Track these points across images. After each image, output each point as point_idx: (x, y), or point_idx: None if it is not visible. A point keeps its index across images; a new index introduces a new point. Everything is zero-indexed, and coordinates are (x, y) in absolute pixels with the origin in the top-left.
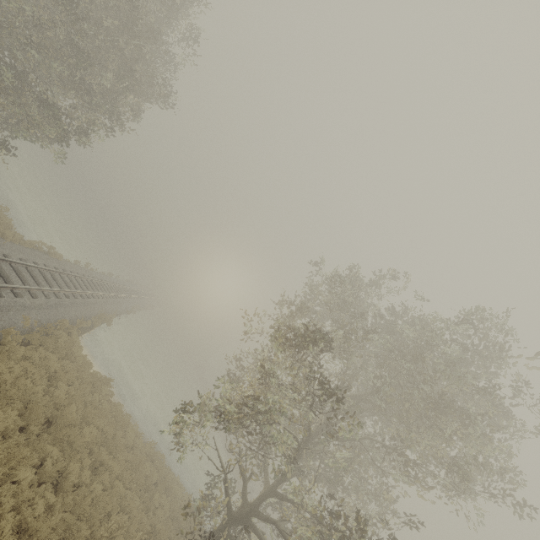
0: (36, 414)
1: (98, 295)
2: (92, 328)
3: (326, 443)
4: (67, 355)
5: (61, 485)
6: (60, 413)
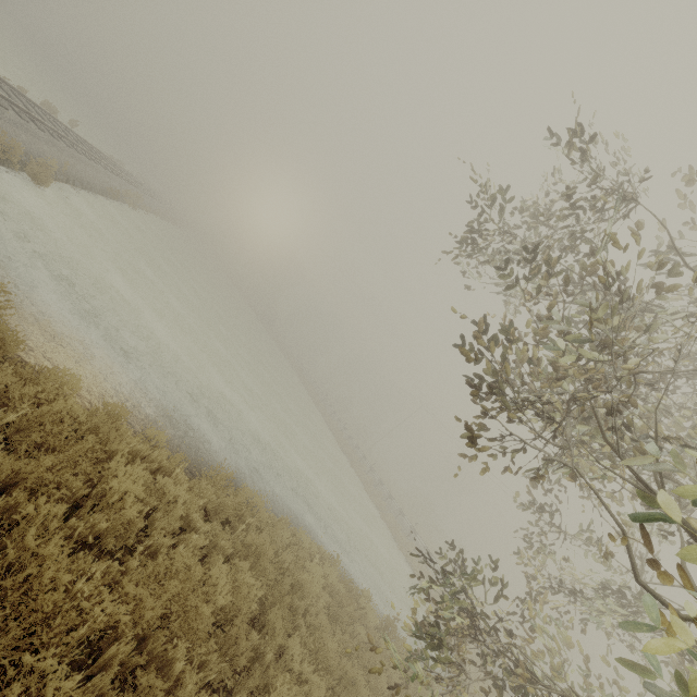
0: None
1: None
2: None
3: None
4: None
5: None
6: None
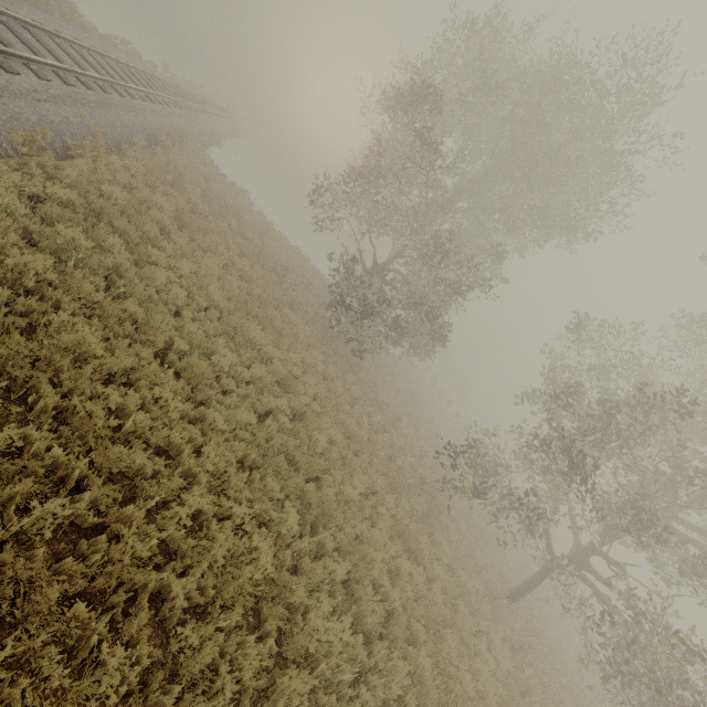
0: (211, 195)
1: (196, 109)
2: (208, 147)
3: (438, 209)
4: (204, 165)
5: (246, 241)
6: (223, 203)
